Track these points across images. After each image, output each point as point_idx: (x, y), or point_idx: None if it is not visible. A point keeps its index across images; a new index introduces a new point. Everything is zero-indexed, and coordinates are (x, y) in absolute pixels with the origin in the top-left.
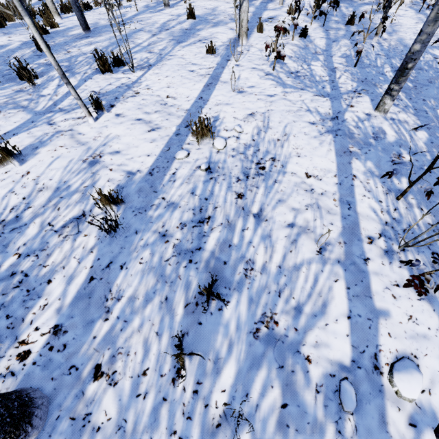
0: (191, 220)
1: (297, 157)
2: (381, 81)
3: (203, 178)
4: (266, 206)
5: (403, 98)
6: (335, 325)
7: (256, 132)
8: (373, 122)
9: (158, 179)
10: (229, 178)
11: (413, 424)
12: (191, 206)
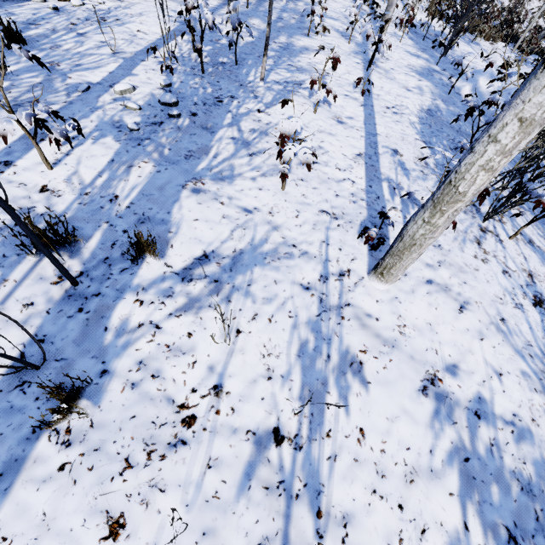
0: (23, 22)
1: (139, 24)
2: (258, 18)
3: (49, 12)
4: (91, 33)
5: (263, 27)
6: (99, 73)
7: (116, 7)
8: (220, 26)
9: (8, 4)
10: (71, 17)
11: (115, 100)
12: (28, 18)
